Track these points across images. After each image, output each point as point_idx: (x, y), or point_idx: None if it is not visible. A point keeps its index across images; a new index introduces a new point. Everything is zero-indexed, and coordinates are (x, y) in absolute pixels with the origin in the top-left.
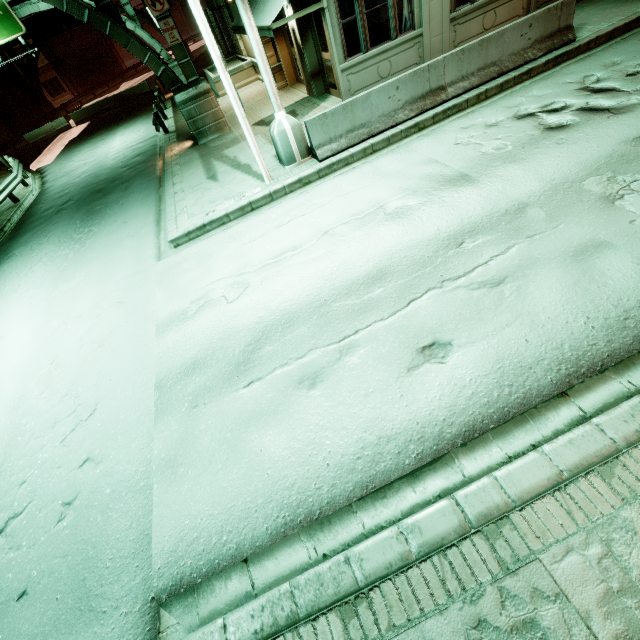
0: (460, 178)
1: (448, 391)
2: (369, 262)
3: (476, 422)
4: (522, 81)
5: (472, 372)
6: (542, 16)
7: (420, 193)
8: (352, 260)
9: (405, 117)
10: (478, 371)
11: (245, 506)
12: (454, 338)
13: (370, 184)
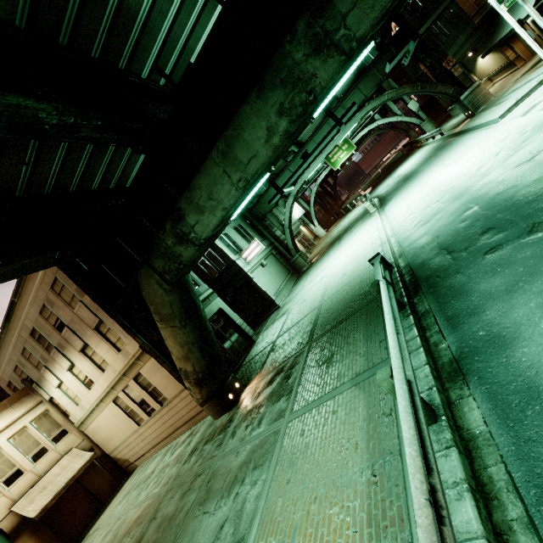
0: None
1: None
2: None
3: None
4: None
5: None
6: None
7: None
8: None
9: None
10: None
11: None
12: None
13: None
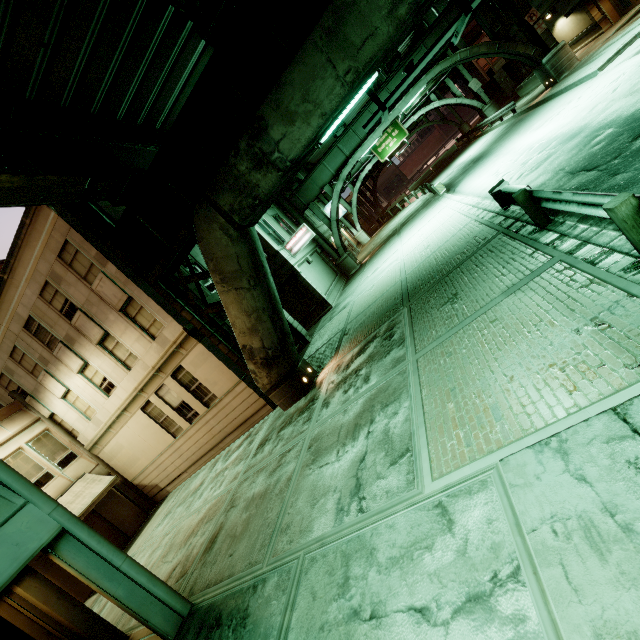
0: None
1: None
2: None
3: None
4: None
5: None
6: None
7: None
8: None
9: None
10: None
11: None
12: None
13: None
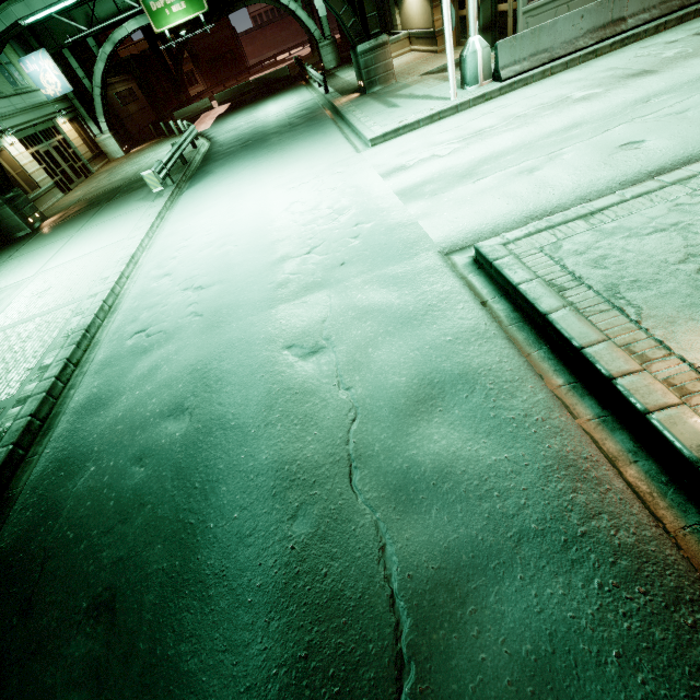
0: (642, 73)
1: (643, 157)
2: (564, 122)
3: (666, 165)
4: None
5: (662, 148)
6: None
7: (604, 85)
8: (547, 123)
9: (584, 45)
10: (667, 147)
11: (494, 216)
12: (646, 138)
13: (554, 88)
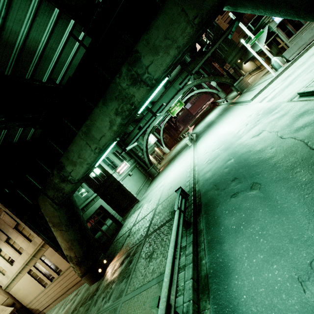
0: None
1: None
2: None
3: None
4: None
5: None
6: None
7: None
8: (312, 59)
9: None
10: None
11: (301, 86)
12: None
13: (312, 50)
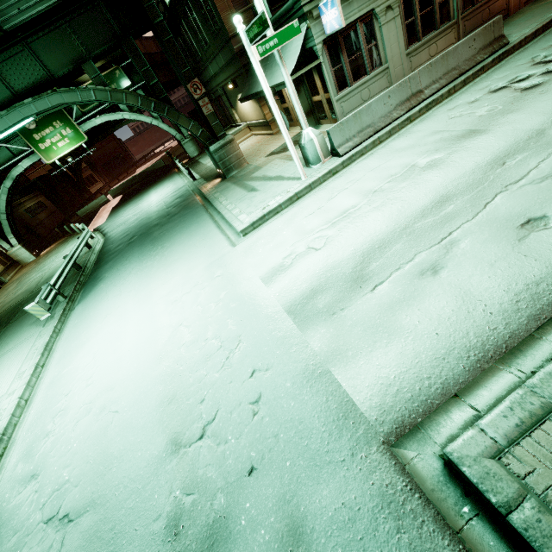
0: (470, 133)
1: None
2: (428, 195)
3: None
4: (478, 76)
5: None
6: (481, 32)
7: (442, 149)
8: (411, 198)
9: (398, 115)
10: None
11: (431, 358)
12: (545, 212)
13: (393, 157)
